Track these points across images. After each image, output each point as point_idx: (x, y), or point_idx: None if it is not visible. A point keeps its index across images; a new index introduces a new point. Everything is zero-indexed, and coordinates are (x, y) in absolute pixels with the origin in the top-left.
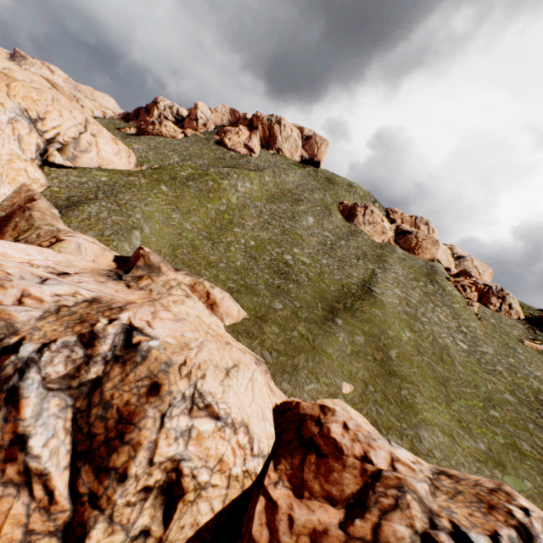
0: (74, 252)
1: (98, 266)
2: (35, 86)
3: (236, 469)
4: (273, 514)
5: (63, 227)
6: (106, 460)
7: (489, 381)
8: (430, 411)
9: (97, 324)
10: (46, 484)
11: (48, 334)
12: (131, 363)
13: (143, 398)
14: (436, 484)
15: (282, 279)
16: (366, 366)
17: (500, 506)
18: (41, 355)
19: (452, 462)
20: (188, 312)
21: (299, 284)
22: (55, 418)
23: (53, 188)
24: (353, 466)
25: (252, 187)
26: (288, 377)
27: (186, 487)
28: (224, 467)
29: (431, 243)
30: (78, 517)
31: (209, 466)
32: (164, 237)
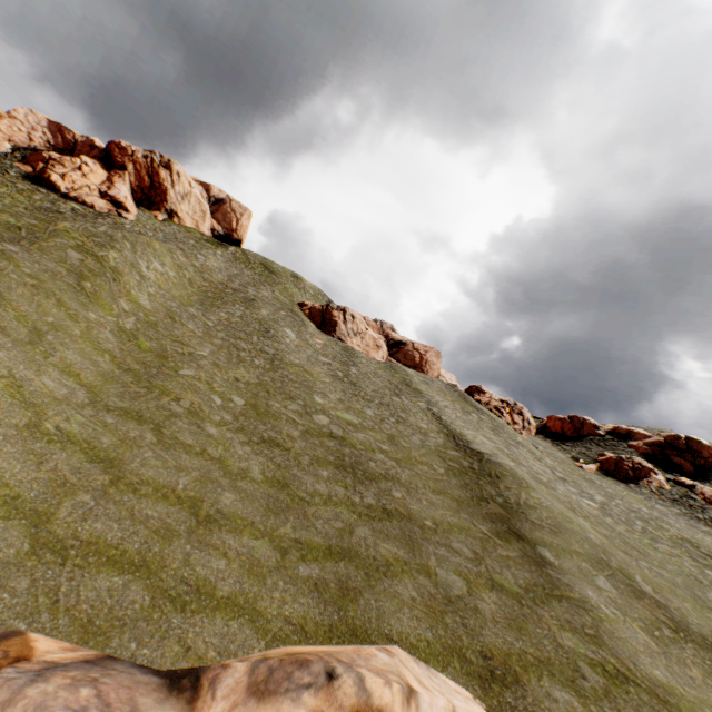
0: None
1: None
2: None
3: None
4: None
5: None
6: None
7: (675, 555)
8: None
9: None
10: None
11: None
12: None
13: None
14: None
15: (368, 483)
16: (697, 662)
17: None
18: None
19: None
20: None
21: (401, 484)
22: None
23: None
24: None
25: (165, 271)
26: None
27: None
28: None
29: (435, 355)
30: None
31: None
32: None
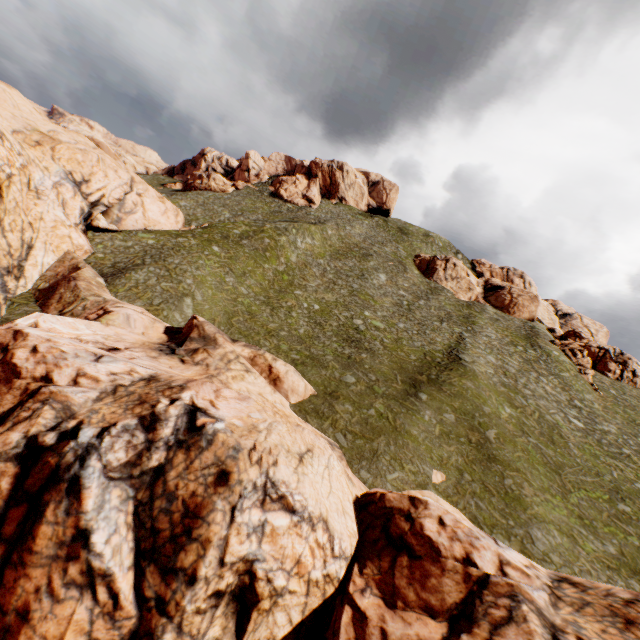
0: (122, 324)
1: (148, 340)
2: (80, 147)
3: (315, 573)
4: (362, 627)
5: (109, 297)
6: (173, 559)
7: (615, 467)
8: (542, 504)
9: (157, 405)
10: (110, 586)
11: (107, 417)
12: (195, 448)
13: (211, 488)
14: (557, 593)
15: (352, 348)
16: (460, 449)
17: (639, 621)
18: (102, 441)
19: (575, 569)
20: (249, 389)
21: (373, 353)
22: (117, 511)
23: (97, 255)
24: (454, 570)
25: (313, 242)
26: (366, 465)
27: (260, 593)
28: (302, 570)
29: (529, 299)
30: (145, 626)
31: (285, 568)
32: (217, 303)
